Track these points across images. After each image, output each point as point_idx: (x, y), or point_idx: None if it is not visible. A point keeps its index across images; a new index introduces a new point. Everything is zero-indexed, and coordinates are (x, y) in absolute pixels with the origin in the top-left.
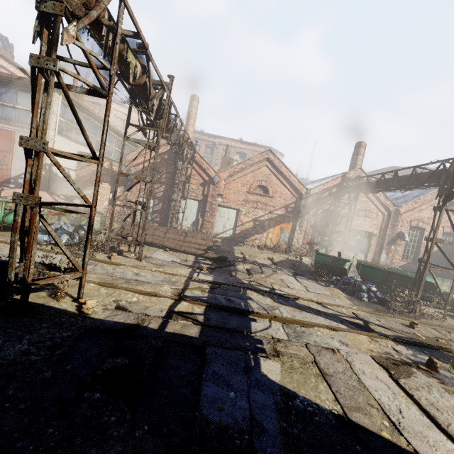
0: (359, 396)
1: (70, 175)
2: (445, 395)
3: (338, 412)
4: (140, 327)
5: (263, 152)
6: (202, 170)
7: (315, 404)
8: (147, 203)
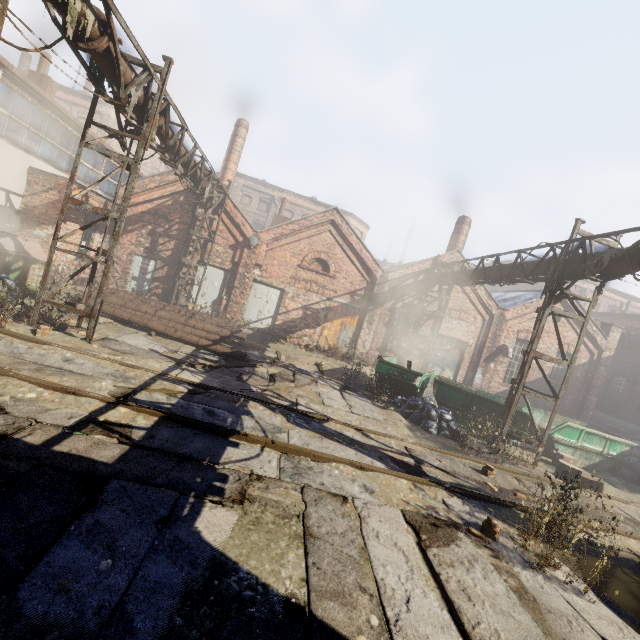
0: (350, 573)
1: (11, 202)
2: (491, 576)
3: (297, 600)
4: (4, 439)
5: (327, 212)
6: (235, 226)
7: (263, 585)
8: (110, 252)
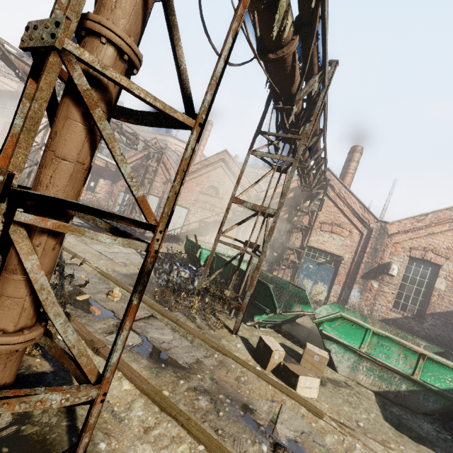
0: None
1: None
2: None
3: None
4: None
5: (220, 153)
6: (167, 170)
7: None
8: None
